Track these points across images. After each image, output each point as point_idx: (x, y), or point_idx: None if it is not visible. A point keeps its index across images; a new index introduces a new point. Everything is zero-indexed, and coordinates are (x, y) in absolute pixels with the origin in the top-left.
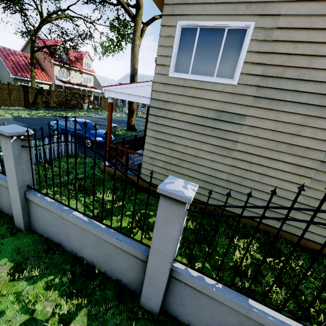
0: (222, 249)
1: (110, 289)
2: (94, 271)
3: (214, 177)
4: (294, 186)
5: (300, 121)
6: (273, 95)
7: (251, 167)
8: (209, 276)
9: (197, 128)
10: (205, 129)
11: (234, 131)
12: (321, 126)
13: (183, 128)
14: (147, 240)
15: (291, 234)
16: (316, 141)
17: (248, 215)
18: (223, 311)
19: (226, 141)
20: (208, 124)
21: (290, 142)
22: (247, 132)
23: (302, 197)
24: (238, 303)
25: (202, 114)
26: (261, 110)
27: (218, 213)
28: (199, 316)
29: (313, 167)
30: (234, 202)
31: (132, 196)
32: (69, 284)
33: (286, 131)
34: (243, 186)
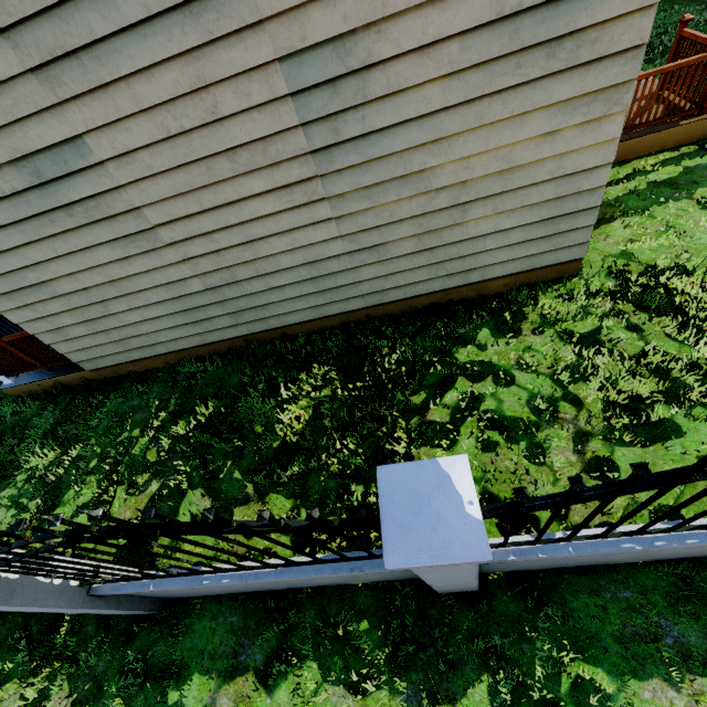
0: (263, 423)
1: (90, 622)
2: (61, 613)
3: (186, 296)
4: (315, 231)
5: (188, 80)
6: (62, 39)
7: (218, 242)
8: (132, 580)
9: (37, 228)
10: (53, 220)
11: (105, 190)
12: (237, 67)
13: (15, 245)
14: (134, 497)
15: (381, 305)
16: (265, 113)
17: (298, 319)
18: (196, 588)
19: (120, 221)
20: (42, 207)
21: (222, 147)
22: (128, 177)
23: (344, 242)
24: (184, 587)
25: (3, 191)
26: (88, 102)
27: (255, 344)
28: (195, 593)
29: (309, 175)
30: (259, 314)
31: (92, 419)
32: (29, 658)
33: (188, 125)
34: (242, 281)
